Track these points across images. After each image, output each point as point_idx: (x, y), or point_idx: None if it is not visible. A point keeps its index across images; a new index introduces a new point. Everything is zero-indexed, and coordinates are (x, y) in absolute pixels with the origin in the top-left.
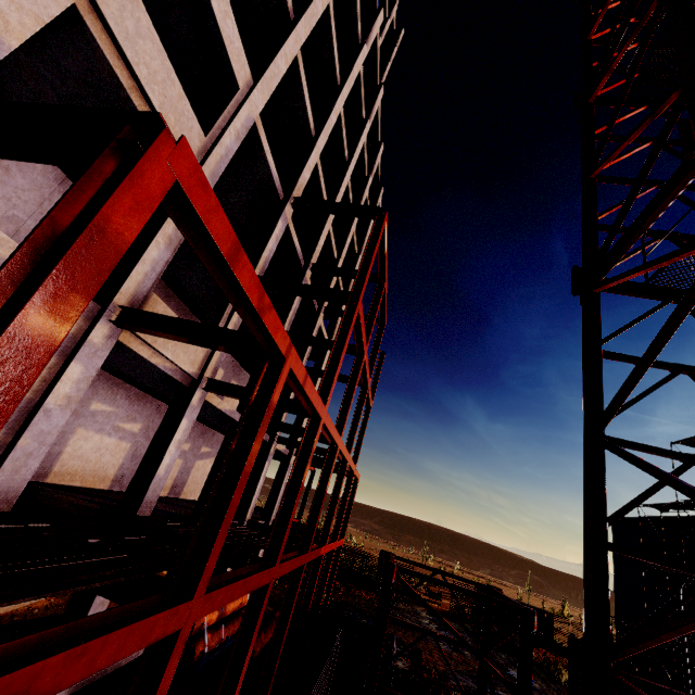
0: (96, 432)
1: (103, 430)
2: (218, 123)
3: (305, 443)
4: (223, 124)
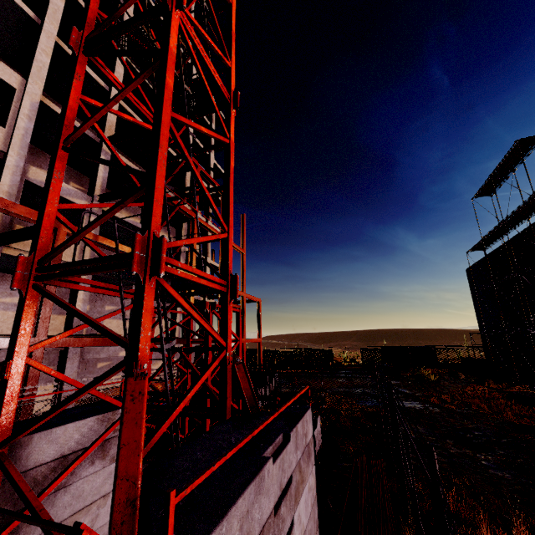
0: (58, 315)
1: (63, 313)
2: (11, 116)
3: None
4: (15, 115)
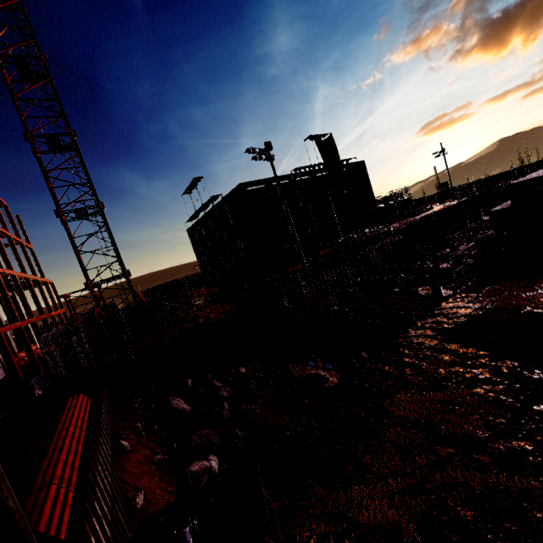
0: None
1: None
2: None
3: (16, 285)
4: None
